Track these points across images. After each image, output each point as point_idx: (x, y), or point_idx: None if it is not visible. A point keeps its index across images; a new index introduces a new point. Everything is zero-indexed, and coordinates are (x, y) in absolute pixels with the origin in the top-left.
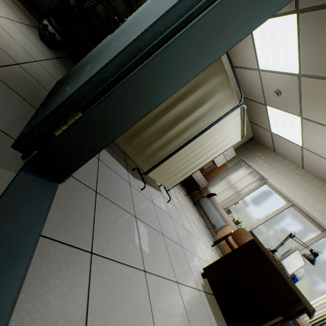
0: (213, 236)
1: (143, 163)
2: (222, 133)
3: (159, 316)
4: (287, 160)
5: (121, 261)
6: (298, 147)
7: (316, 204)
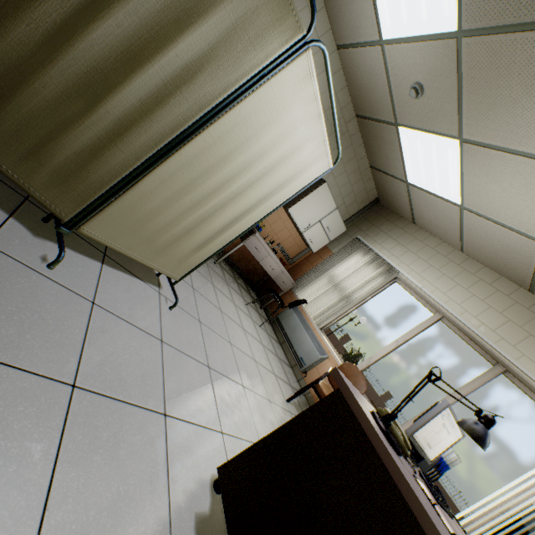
0: (299, 380)
1: (55, 193)
2: (278, 133)
3: None
4: (434, 237)
5: None
6: (455, 209)
7: (484, 315)
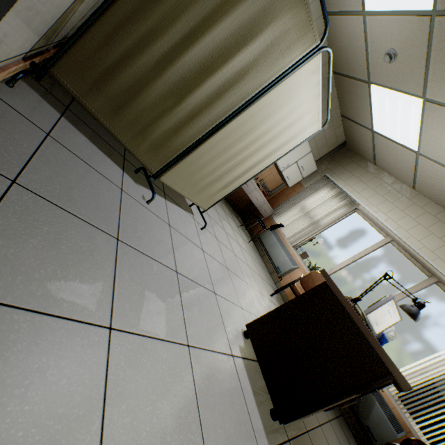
0: (276, 282)
1: (150, 156)
2: (289, 109)
3: (122, 408)
4: (391, 176)
5: (42, 310)
6: (412, 154)
7: (426, 239)
